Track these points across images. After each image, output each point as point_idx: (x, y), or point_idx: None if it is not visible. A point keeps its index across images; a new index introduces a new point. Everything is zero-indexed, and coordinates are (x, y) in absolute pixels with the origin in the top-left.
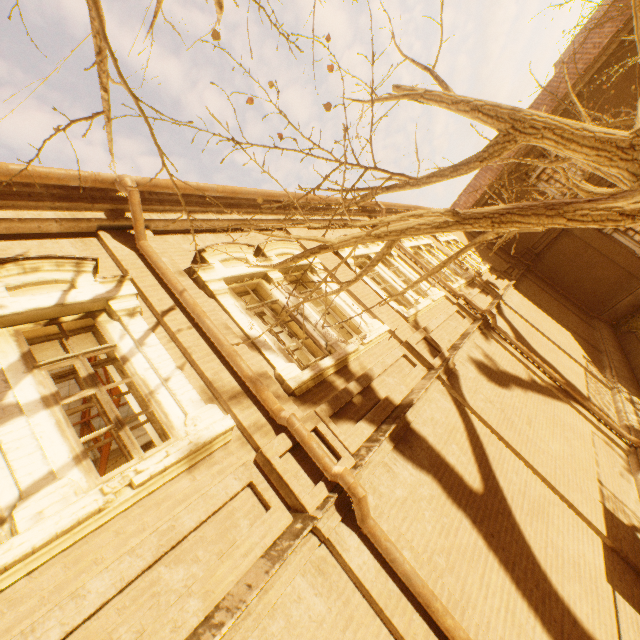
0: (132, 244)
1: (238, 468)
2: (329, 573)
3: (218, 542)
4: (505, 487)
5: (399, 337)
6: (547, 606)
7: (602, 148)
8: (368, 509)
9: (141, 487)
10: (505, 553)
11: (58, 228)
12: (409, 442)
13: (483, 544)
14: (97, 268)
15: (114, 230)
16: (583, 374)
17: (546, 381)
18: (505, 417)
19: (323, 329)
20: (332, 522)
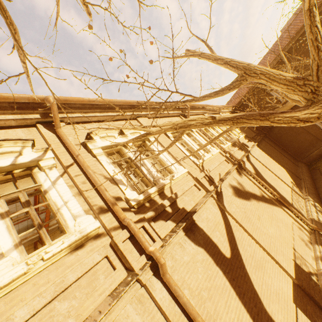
0: (54, 130)
1: (100, 248)
2: (145, 302)
3: (87, 287)
4: (243, 253)
5: (192, 175)
6: (260, 316)
7: (289, 85)
8: (166, 269)
9: (48, 260)
10: (240, 289)
11: (15, 123)
12: (193, 231)
13: (228, 284)
14: (34, 144)
15: (45, 123)
16: (290, 191)
17: (270, 196)
18: (246, 216)
19: (152, 172)
20: (148, 276)
